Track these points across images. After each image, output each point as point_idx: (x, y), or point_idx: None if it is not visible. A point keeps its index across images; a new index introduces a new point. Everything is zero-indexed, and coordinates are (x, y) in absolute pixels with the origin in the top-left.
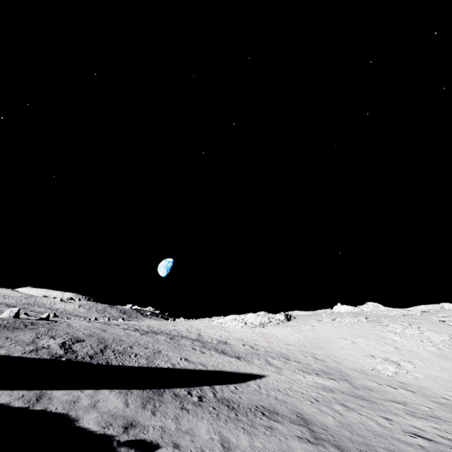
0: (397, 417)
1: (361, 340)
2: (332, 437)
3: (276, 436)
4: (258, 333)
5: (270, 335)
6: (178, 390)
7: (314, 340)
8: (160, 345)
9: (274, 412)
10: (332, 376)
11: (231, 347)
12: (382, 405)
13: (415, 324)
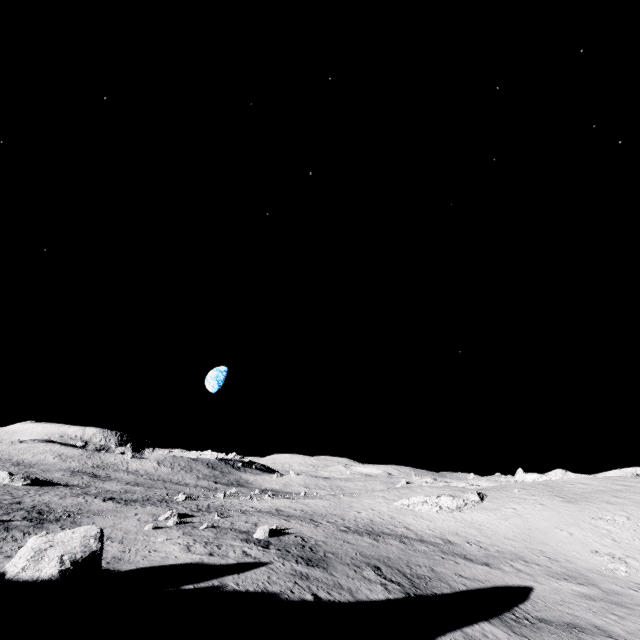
0: None
1: (577, 531)
2: None
3: None
4: (463, 522)
5: (479, 525)
6: (506, 614)
7: (530, 532)
8: (419, 558)
9: (581, 627)
10: (579, 581)
11: (464, 549)
12: (639, 610)
13: (620, 506)
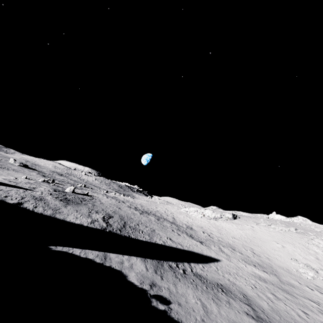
0: (312, 312)
1: (289, 246)
2: (268, 318)
3: (233, 309)
4: (212, 224)
5: (221, 228)
6: (170, 262)
7: (253, 238)
8: (153, 225)
9: (229, 290)
10: (265, 270)
11: (195, 233)
12: (301, 300)
13: None
